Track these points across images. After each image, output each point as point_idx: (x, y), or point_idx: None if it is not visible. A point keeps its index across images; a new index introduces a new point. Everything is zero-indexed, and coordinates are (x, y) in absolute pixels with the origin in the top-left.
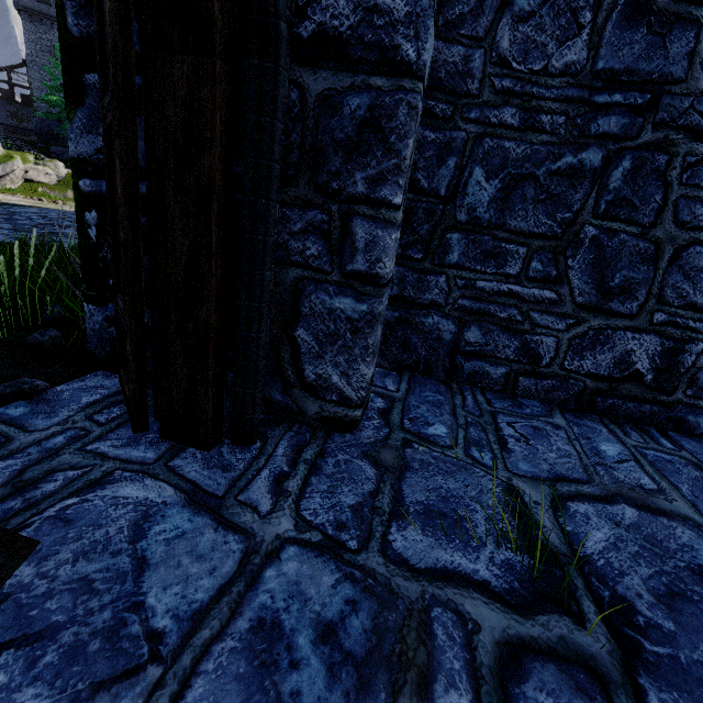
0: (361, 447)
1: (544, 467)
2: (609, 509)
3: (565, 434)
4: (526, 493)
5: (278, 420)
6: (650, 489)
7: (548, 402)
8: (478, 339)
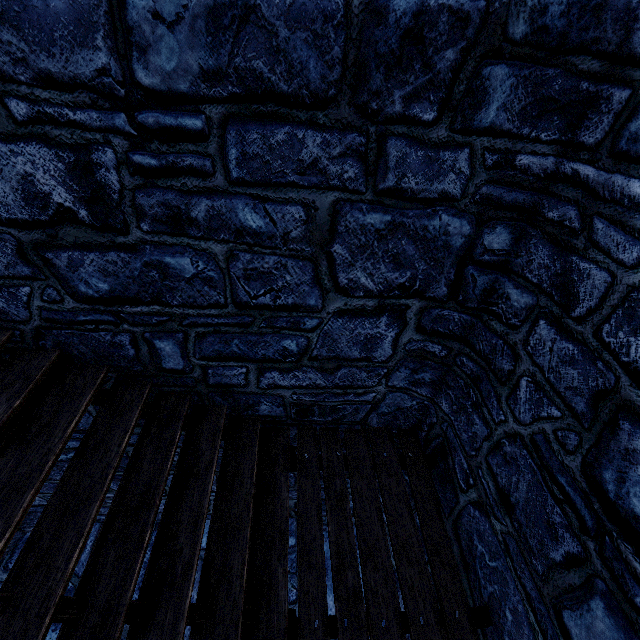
0: None
1: None
2: None
3: None
4: None
5: None
6: None
7: None
8: None
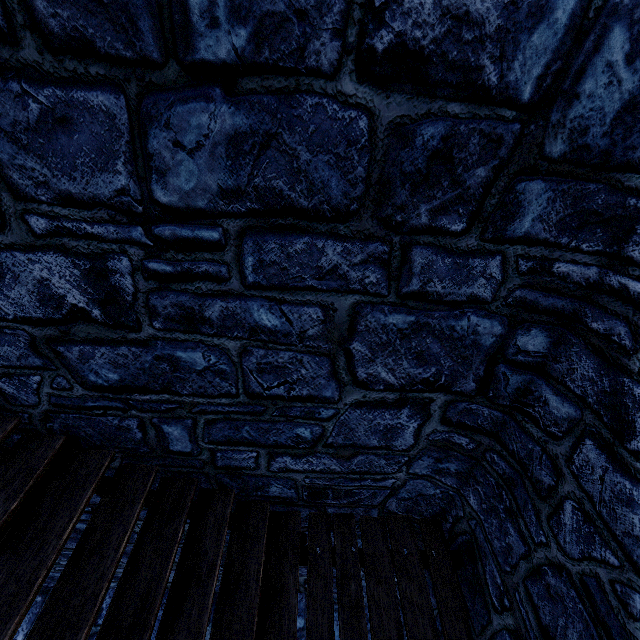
0: None
1: None
2: None
3: None
4: None
5: None
6: None
7: None
8: None
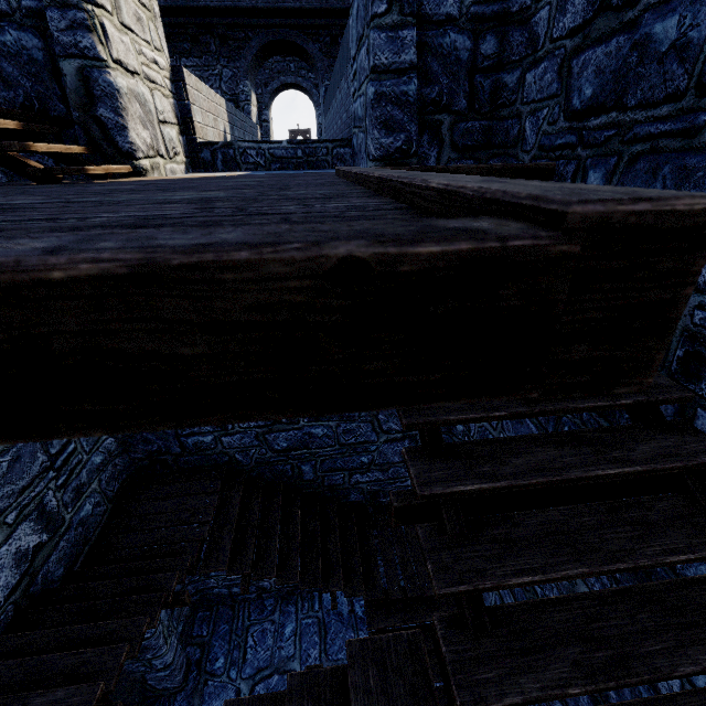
0: (188, 698)
1: (256, 665)
2: (269, 681)
3: (274, 628)
4: (243, 690)
5: (155, 699)
6: (291, 656)
7: (278, 597)
8: (239, 590)
